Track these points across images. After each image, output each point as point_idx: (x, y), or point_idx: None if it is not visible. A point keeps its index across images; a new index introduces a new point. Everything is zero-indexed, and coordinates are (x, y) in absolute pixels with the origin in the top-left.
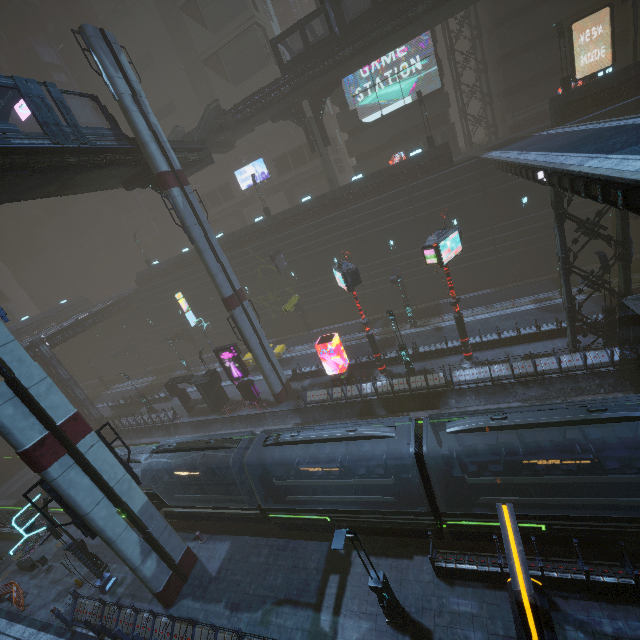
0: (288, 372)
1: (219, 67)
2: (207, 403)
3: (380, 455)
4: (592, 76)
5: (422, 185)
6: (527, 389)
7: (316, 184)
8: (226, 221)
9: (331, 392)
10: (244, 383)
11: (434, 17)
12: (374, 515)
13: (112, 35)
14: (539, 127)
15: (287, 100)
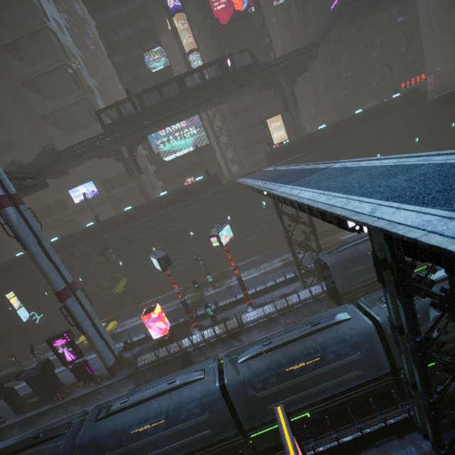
0: (121, 344)
1: (55, 122)
2: (38, 395)
3: (197, 396)
4: (281, 143)
5: (206, 197)
6: (286, 318)
7: (136, 197)
8: (61, 227)
9: (158, 353)
10: (78, 365)
11: (198, 109)
12: (198, 453)
13: None
14: (263, 165)
15: (109, 146)
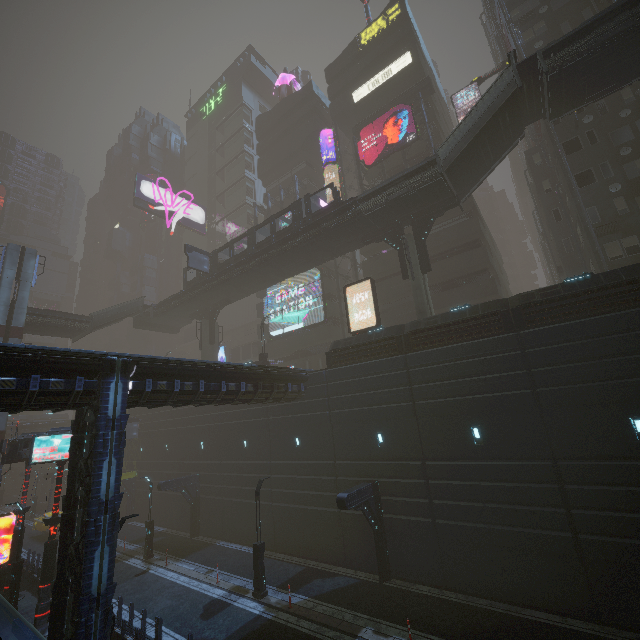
0: (25, 554)
1: None
2: None
3: None
4: (364, 332)
5: None
6: None
7: None
8: None
9: None
10: None
11: (276, 269)
12: None
13: (34, 250)
14: None
15: (192, 305)
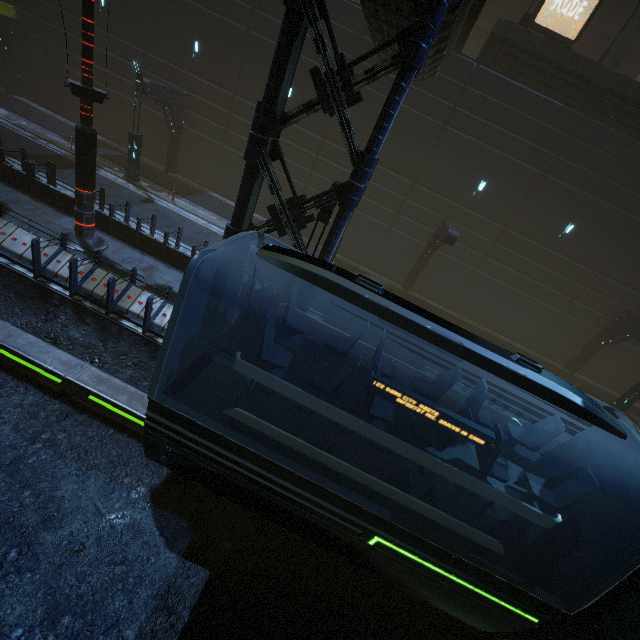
0: None
1: None
2: None
3: None
4: (548, 36)
5: None
6: (77, 322)
7: None
8: None
9: None
10: None
11: None
12: None
13: None
14: None
15: None
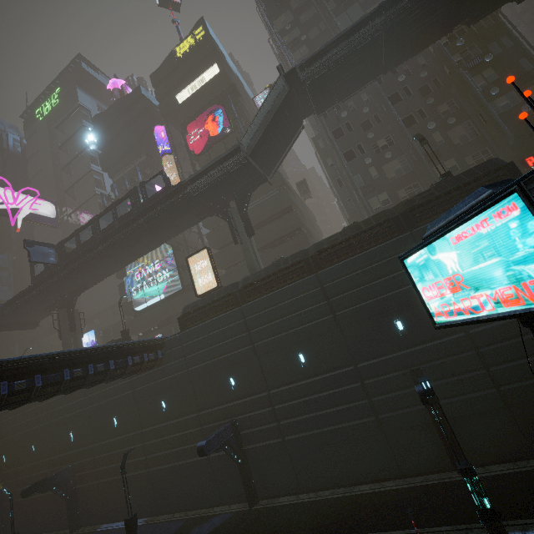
0: None
1: None
2: None
3: None
4: (208, 293)
5: None
6: None
7: None
8: None
9: None
10: None
11: (126, 251)
12: None
13: None
14: None
15: (46, 298)
